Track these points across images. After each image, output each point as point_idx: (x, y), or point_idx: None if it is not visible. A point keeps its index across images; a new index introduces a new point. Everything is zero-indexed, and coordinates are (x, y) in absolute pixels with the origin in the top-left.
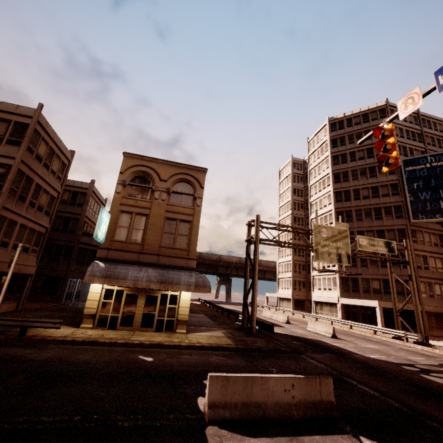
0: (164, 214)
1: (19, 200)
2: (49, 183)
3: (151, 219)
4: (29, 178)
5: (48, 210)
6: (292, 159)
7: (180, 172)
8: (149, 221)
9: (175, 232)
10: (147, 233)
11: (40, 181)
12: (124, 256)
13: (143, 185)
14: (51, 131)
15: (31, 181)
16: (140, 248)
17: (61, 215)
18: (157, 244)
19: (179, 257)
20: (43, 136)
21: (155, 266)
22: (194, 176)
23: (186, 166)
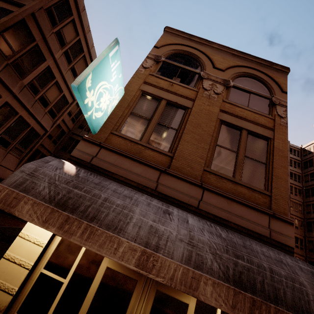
0: (217, 115)
1: (14, 68)
2: (65, 78)
3: (194, 116)
4: (39, 51)
5: (55, 112)
6: (288, 144)
7: (245, 65)
8: (190, 119)
9: (238, 151)
10: (182, 137)
11: (54, 69)
12: (129, 169)
13: (186, 68)
14: (86, 22)
15: (41, 58)
16: (163, 163)
17: (74, 137)
18: (200, 164)
19: (250, 207)
20: (74, 19)
21: (192, 213)
22: (268, 75)
23: (255, 59)
